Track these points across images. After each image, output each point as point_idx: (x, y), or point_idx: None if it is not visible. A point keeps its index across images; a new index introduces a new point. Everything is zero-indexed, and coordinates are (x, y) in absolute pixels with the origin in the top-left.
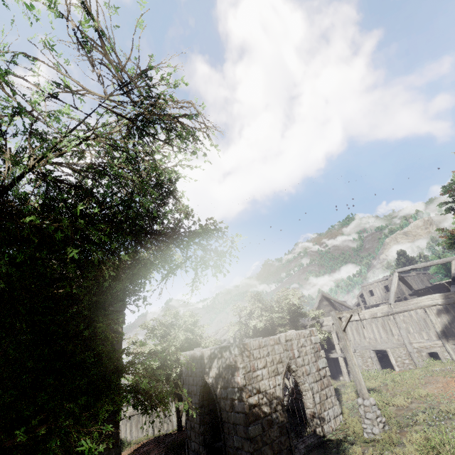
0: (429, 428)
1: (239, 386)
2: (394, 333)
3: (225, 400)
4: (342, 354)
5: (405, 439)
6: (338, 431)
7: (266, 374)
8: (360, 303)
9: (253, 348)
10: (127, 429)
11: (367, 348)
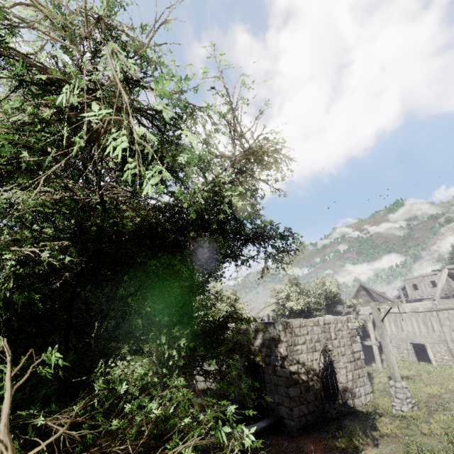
0: None
1: (281, 355)
2: (435, 329)
3: (267, 366)
4: (376, 343)
5: (432, 419)
6: (367, 406)
7: (305, 349)
8: (401, 296)
9: (294, 326)
10: None
11: (404, 340)
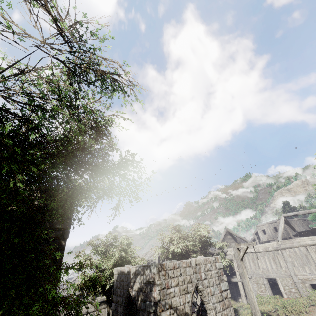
0: None
1: (154, 300)
2: (282, 265)
3: (143, 312)
4: (241, 279)
5: None
6: None
7: (177, 291)
8: (256, 239)
9: (169, 268)
10: None
11: (261, 276)
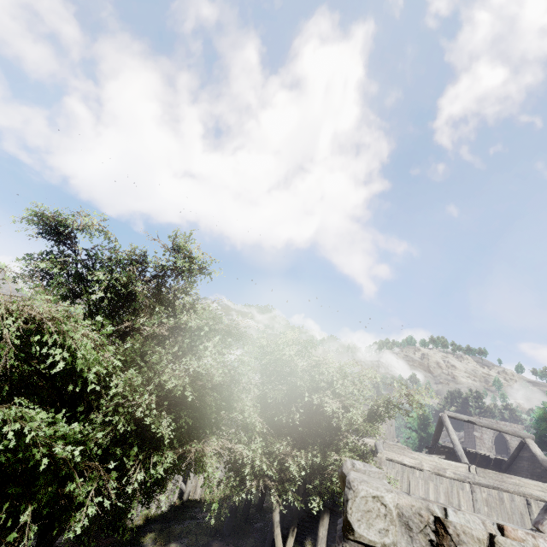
0: None
1: None
2: None
3: None
4: None
5: None
6: None
7: None
8: None
9: None
10: None
11: None
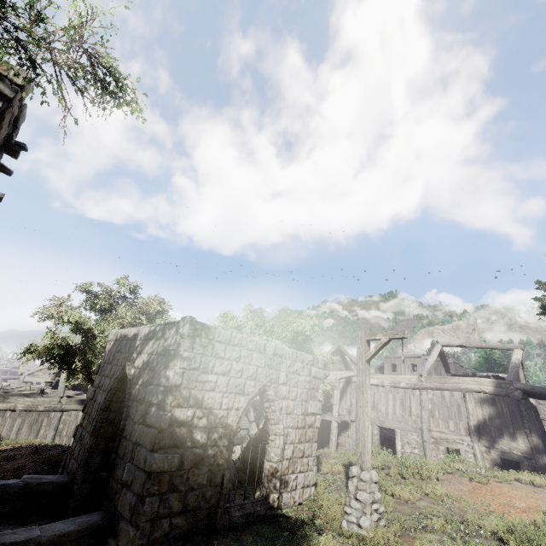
0: (452, 542)
1: (167, 384)
2: (413, 413)
3: (138, 404)
4: (338, 418)
5: None
6: (301, 507)
7: (222, 385)
8: None
9: (218, 338)
10: (15, 425)
11: (372, 422)
